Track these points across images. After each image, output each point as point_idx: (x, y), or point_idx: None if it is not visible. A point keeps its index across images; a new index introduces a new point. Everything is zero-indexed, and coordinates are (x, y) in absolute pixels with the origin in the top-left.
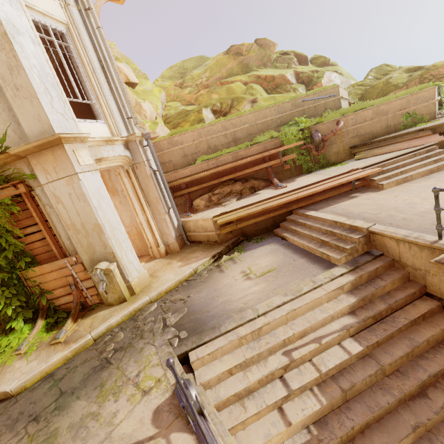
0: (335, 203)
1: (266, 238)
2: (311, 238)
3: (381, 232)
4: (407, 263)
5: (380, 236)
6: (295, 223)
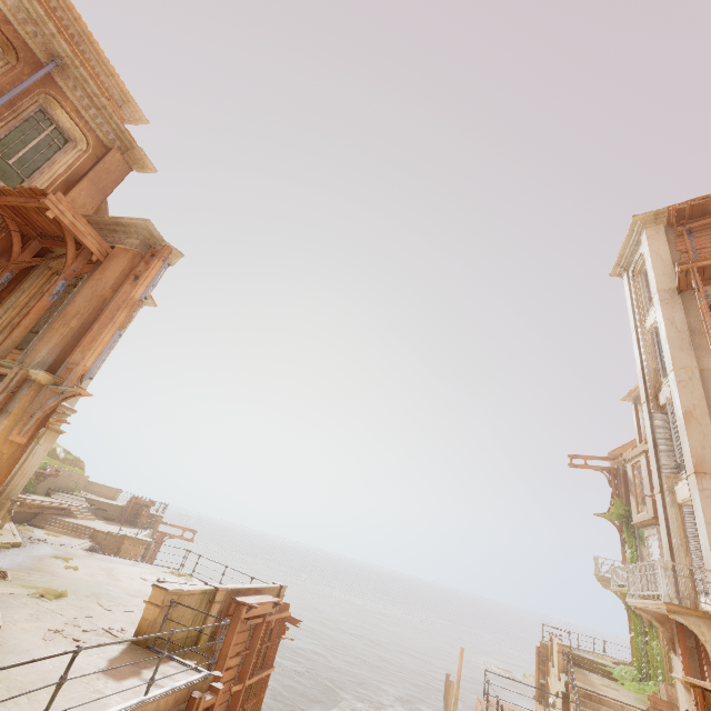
0: (62, 518)
1: (25, 525)
2: (65, 529)
3: (101, 530)
4: (103, 543)
5: (98, 532)
6: (47, 521)
